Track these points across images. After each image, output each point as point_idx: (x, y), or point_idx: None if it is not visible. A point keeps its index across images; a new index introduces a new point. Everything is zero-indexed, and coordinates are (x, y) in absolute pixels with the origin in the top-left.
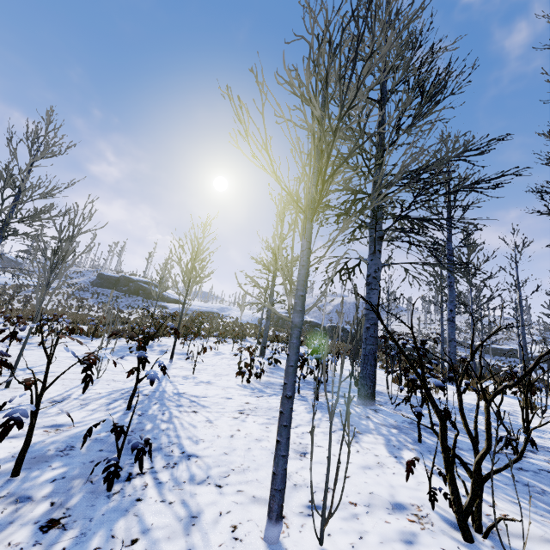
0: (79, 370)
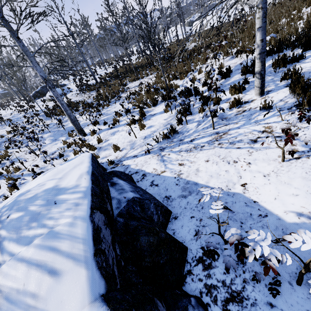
0: None
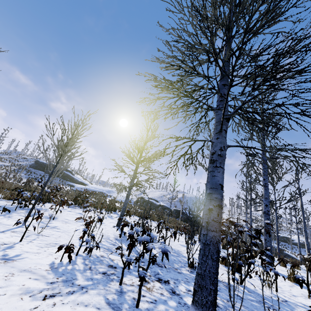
0: None
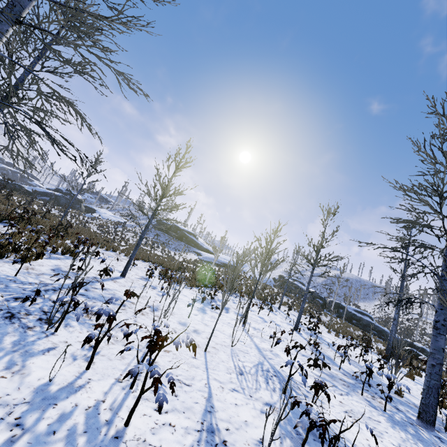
0: (210, 331)
